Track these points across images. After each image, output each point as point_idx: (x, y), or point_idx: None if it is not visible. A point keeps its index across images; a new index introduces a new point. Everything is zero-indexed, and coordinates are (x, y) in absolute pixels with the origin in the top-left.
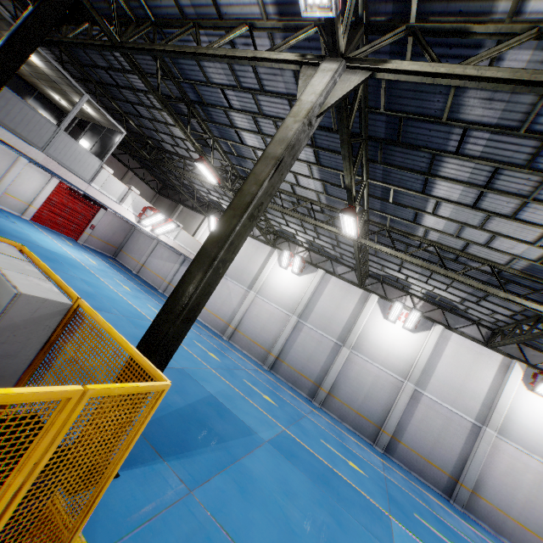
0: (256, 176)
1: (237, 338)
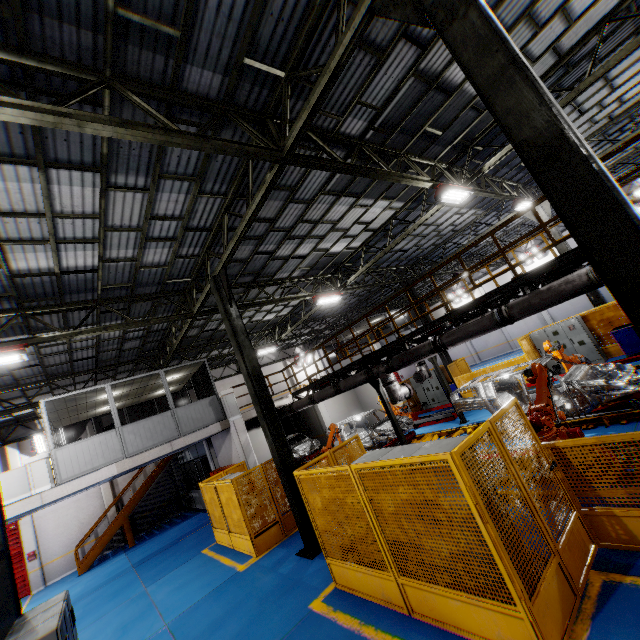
0: (562, 249)
1: None
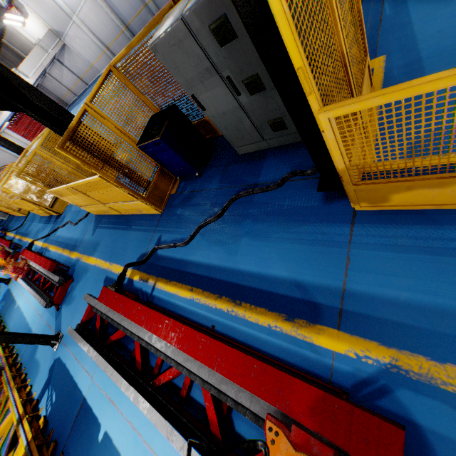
0: None
1: (114, 50)
